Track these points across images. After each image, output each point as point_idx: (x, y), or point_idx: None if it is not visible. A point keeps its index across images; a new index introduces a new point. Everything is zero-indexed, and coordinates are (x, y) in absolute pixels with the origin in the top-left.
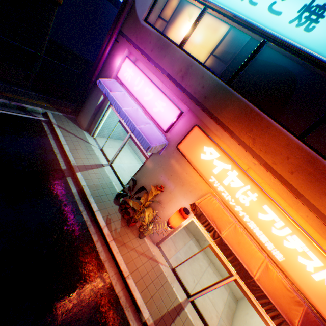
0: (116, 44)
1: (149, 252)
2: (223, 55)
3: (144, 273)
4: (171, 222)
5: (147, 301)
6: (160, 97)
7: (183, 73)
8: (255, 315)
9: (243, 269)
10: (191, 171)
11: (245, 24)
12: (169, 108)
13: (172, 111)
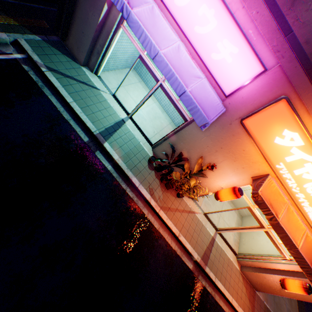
0: None
1: (187, 207)
2: None
3: (188, 227)
4: (222, 199)
5: (194, 246)
6: (229, 32)
7: None
8: (262, 234)
9: (291, 243)
10: (251, 149)
11: None
12: (244, 60)
13: (248, 67)
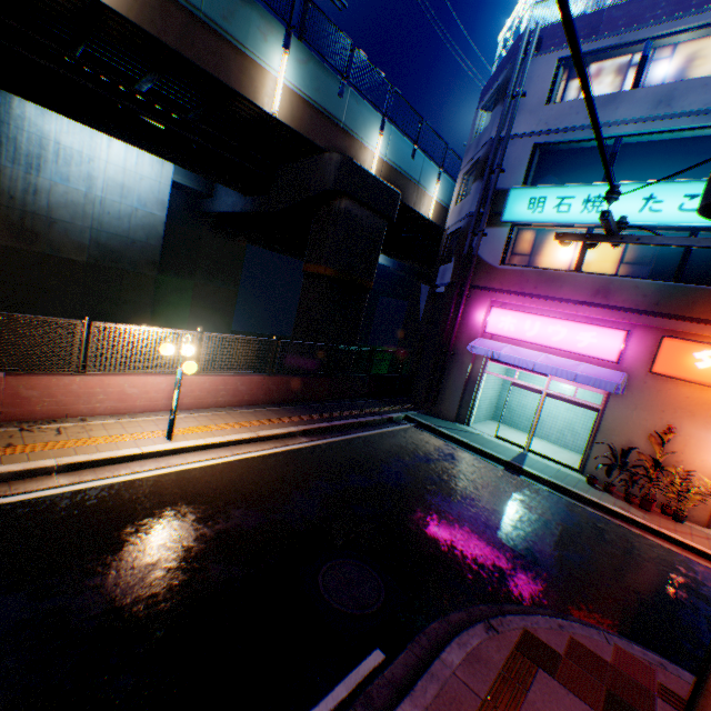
0: (465, 300)
1: (710, 536)
2: (637, 259)
3: None
4: None
5: None
6: (579, 328)
7: (601, 293)
8: None
9: None
10: (692, 391)
11: (656, 228)
12: (604, 335)
13: (612, 336)
